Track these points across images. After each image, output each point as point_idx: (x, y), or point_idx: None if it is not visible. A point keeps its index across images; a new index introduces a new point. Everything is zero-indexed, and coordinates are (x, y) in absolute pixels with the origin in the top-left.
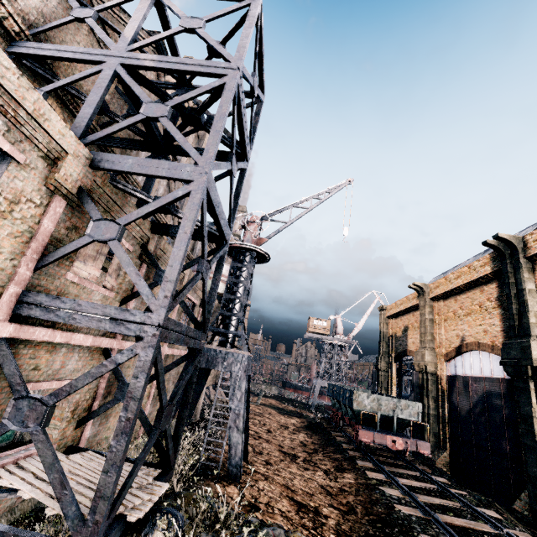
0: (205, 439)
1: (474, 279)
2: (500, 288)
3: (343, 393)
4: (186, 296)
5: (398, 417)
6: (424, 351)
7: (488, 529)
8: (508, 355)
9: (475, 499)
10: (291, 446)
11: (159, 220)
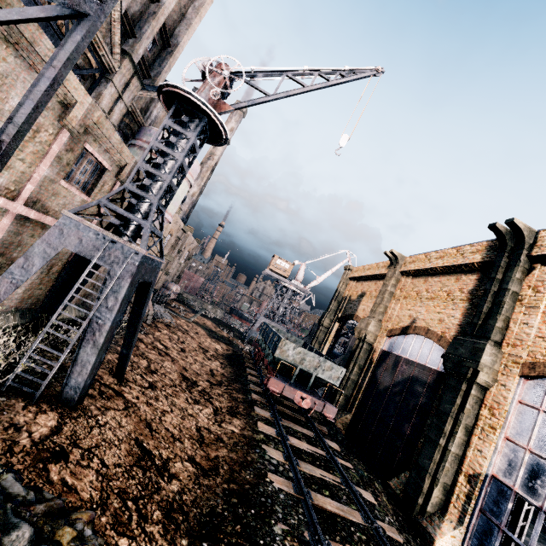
0: (35, 345)
1: (457, 265)
2: (480, 281)
3: (272, 336)
4: (83, 145)
5: (317, 376)
6: (371, 320)
7: (359, 518)
8: (455, 351)
9: (357, 475)
10: (197, 372)
11: None
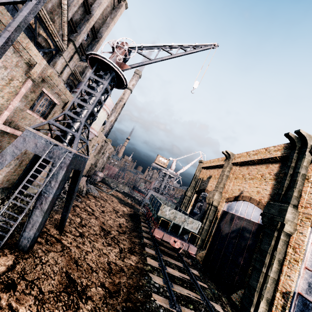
0: (2, 210)
1: (266, 158)
2: (281, 168)
3: (156, 202)
4: (41, 89)
5: (184, 227)
6: (216, 192)
7: None
8: (268, 211)
9: (211, 293)
10: (111, 225)
11: (44, 20)
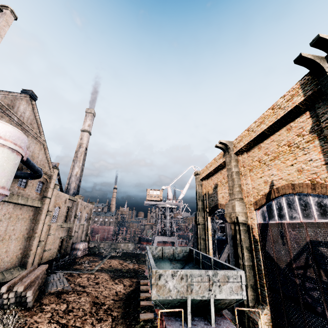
0: None
1: (280, 117)
2: (314, 117)
3: (149, 265)
4: None
5: (215, 298)
6: (234, 202)
7: None
8: None
9: None
10: None
11: None
